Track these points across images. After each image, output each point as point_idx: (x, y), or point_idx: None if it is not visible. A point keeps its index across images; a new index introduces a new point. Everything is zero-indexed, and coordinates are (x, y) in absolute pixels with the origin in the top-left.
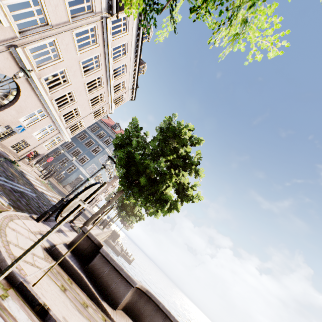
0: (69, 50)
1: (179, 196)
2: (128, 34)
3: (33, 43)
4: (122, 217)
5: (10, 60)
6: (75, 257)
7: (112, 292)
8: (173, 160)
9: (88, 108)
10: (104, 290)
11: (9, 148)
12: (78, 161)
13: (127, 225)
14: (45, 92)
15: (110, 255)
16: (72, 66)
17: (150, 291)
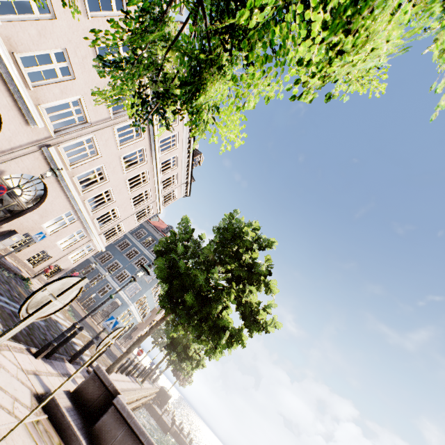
0: (108, 146)
1: (246, 323)
2: (178, 125)
3: (68, 141)
4: (174, 364)
5: (40, 159)
6: (77, 412)
7: None
8: (234, 269)
9: (129, 208)
10: None
11: (24, 261)
12: (115, 279)
13: (181, 378)
14: (76, 192)
15: (128, 408)
16: (112, 162)
17: None
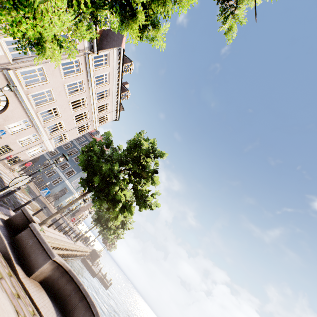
0: (55, 75)
1: (138, 202)
2: (109, 67)
3: (23, 67)
4: (102, 234)
5: (2, 78)
6: (6, 229)
7: (31, 261)
8: (133, 167)
9: (72, 123)
10: (24, 258)
11: None
12: (65, 174)
13: (108, 245)
14: (31, 106)
15: (37, 229)
16: (58, 87)
17: (74, 272)
